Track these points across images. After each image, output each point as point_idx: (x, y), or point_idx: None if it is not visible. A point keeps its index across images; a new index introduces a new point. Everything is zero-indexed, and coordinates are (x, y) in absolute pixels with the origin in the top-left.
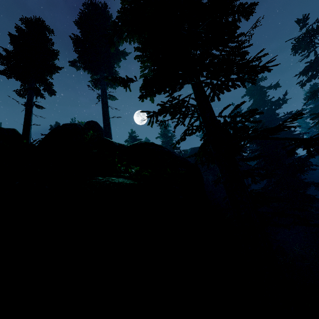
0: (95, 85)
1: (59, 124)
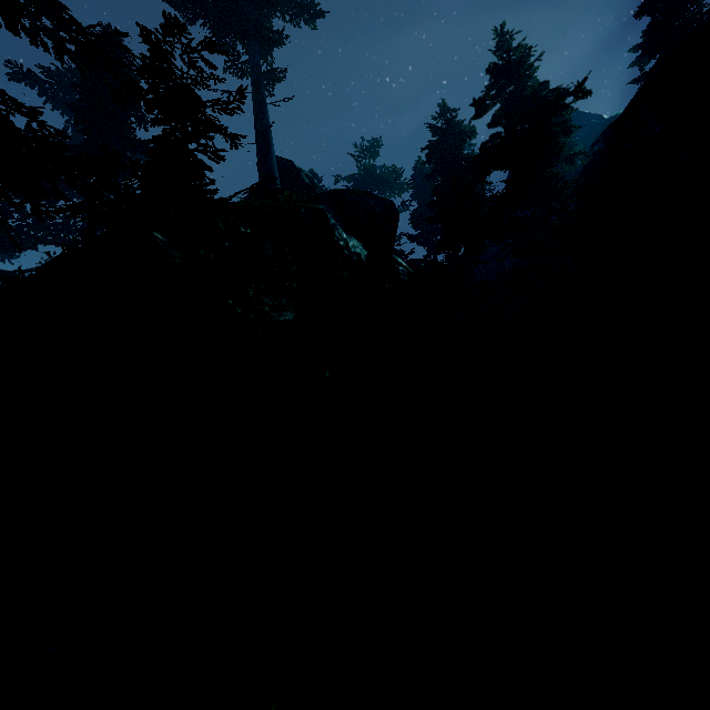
0: (241, 70)
1: (315, 175)
